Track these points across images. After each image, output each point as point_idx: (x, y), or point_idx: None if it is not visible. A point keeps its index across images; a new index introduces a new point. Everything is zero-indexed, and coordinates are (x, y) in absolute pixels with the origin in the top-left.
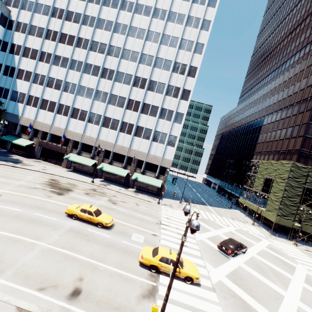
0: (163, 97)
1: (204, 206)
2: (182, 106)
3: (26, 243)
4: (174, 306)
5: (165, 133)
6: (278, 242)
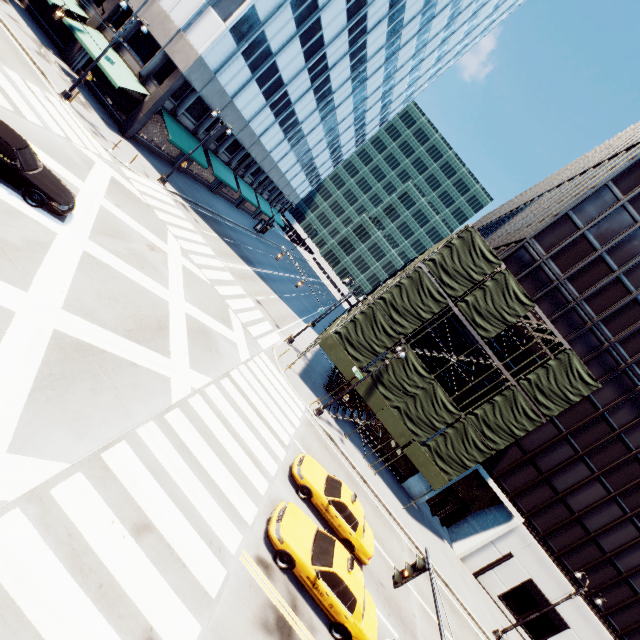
0: None
1: (232, 252)
2: None
3: None
4: None
5: None
6: (276, 373)
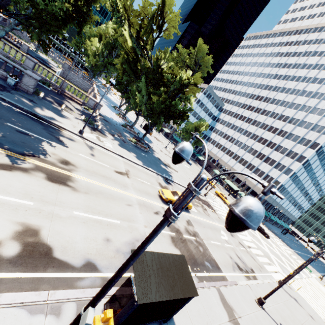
0: (282, 156)
1: (285, 244)
2: (294, 165)
3: (194, 173)
4: (215, 197)
5: (272, 177)
6: (321, 285)
